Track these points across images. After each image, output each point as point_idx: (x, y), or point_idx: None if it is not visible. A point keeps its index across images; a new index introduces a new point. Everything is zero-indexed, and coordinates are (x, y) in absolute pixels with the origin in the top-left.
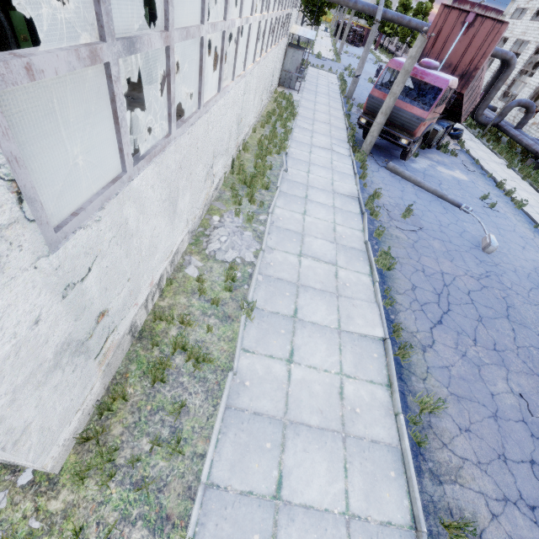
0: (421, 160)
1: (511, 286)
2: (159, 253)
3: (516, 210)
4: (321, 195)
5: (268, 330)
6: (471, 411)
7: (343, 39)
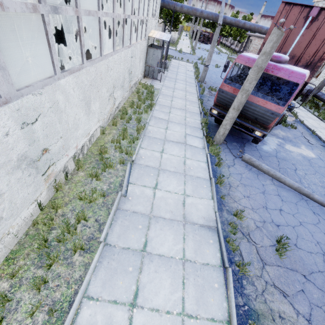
0: (269, 139)
1: None
2: None
3: None
4: (167, 235)
5: None
6: None
7: (196, 39)
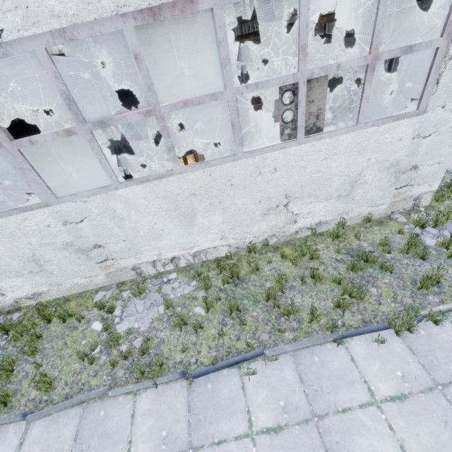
0: None
1: None
2: None
3: None
4: None
5: None
6: None
7: None
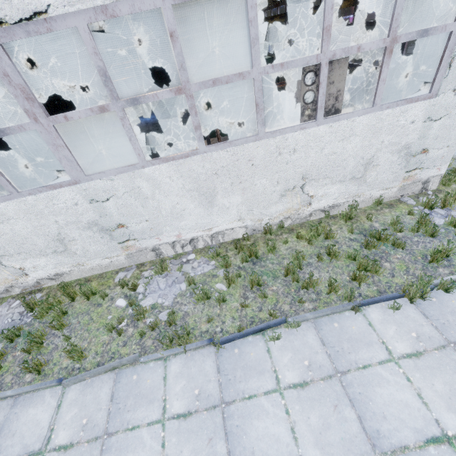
0: None
1: None
2: None
3: None
4: None
5: None
6: None
7: None
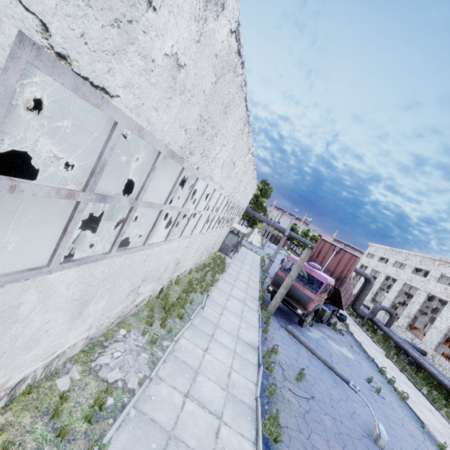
0: (315, 330)
1: None
2: (37, 350)
3: (401, 402)
4: (226, 337)
5: None
6: None
7: (267, 238)
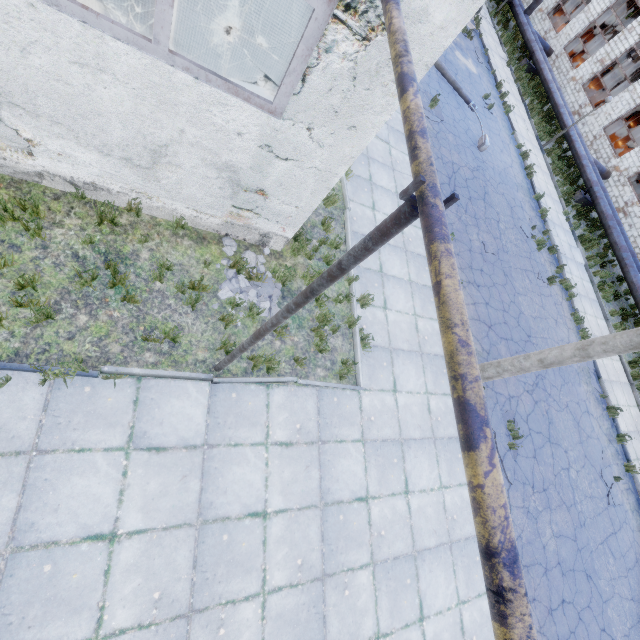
0: None
1: (489, 180)
2: None
3: (504, 116)
4: None
5: (357, 188)
6: (460, 247)
7: None
